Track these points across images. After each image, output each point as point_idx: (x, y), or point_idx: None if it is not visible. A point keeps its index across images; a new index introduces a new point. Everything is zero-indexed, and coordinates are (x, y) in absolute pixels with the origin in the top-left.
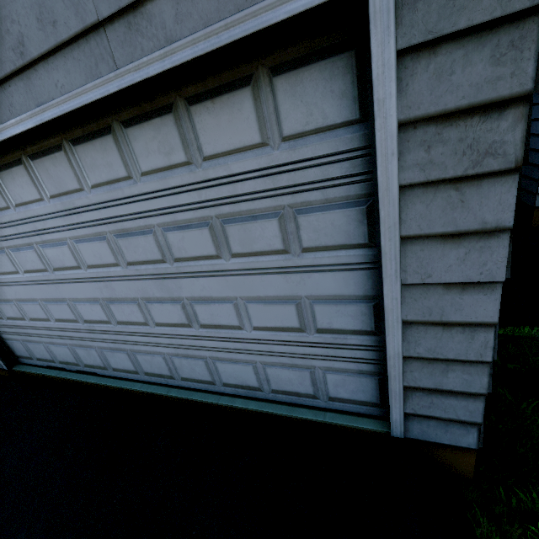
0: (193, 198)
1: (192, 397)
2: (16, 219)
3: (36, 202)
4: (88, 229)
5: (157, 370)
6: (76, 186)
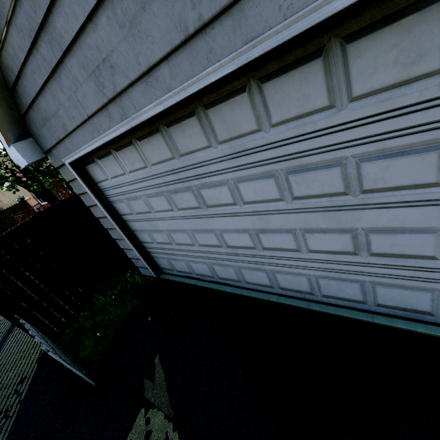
0: (429, 117)
1: (338, 312)
2: (179, 167)
3: (202, 150)
4: (255, 169)
5: (295, 287)
6: (252, 128)
